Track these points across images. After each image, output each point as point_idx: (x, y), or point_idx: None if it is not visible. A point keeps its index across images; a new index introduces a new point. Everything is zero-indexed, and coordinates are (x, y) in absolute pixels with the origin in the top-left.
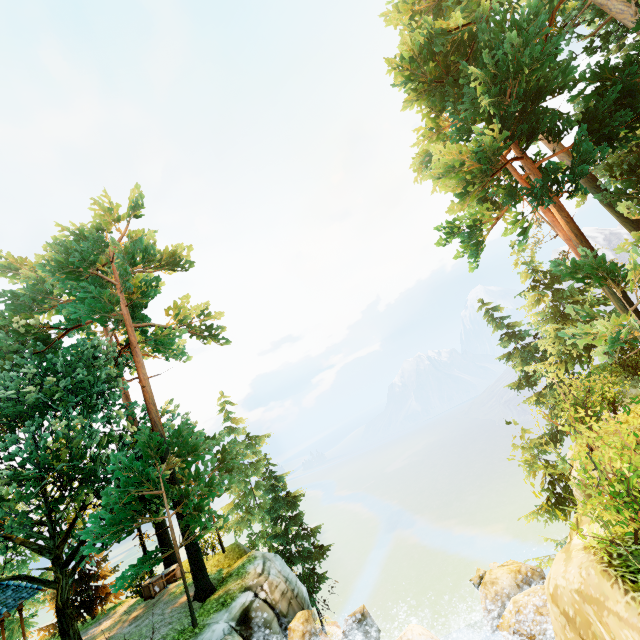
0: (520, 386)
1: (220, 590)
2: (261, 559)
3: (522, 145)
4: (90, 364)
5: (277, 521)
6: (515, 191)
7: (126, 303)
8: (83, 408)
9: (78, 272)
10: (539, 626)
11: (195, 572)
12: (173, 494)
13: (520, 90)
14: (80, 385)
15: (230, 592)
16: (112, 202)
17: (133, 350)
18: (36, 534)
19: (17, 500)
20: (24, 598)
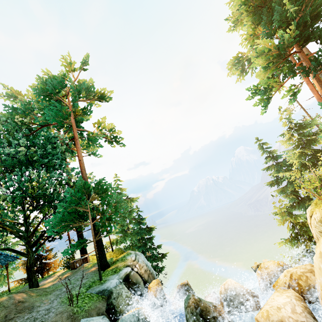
0: (272, 184)
1: (112, 266)
2: (134, 254)
3: (301, 44)
4: (52, 146)
5: (140, 240)
6: (295, 69)
7: (73, 117)
8: (47, 167)
9: (50, 96)
10: (305, 282)
11: (100, 256)
12: (93, 213)
13: (315, 1)
14: (47, 154)
15: (118, 267)
16: (71, 61)
17: (76, 141)
18: (18, 229)
19: (11, 207)
20: (9, 260)
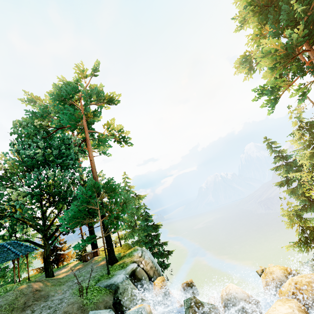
0: (281, 184)
1: (120, 261)
2: (140, 250)
3: (311, 43)
4: (66, 147)
5: (147, 236)
6: (304, 68)
7: (85, 120)
8: (62, 166)
9: (64, 101)
10: (310, 292)
11: (109, 251)
12: (102, 211)
13: None
14: (62, 155)
15: (125, 262)
16: (83, 68)
17: (87, 142)
18: (36, 223)
19: (30, 203)
20: (29, 251)
